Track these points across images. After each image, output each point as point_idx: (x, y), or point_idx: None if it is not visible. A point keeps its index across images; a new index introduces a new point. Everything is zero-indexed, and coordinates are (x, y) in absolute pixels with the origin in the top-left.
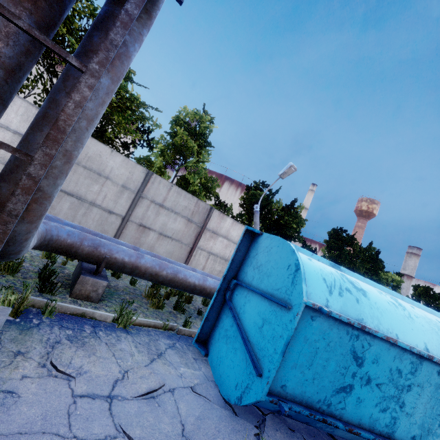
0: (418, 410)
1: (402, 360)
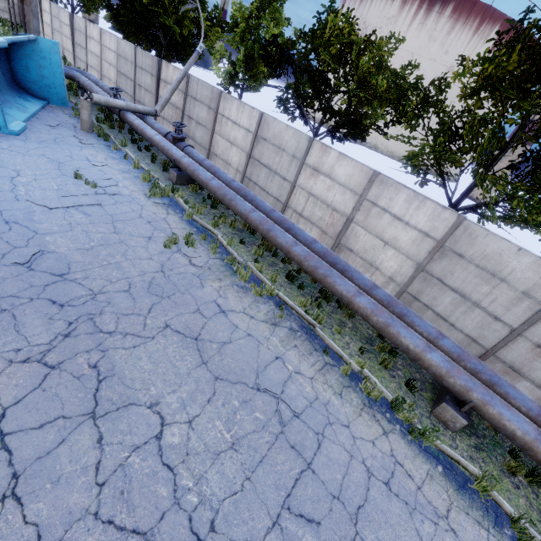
0: None
1: None
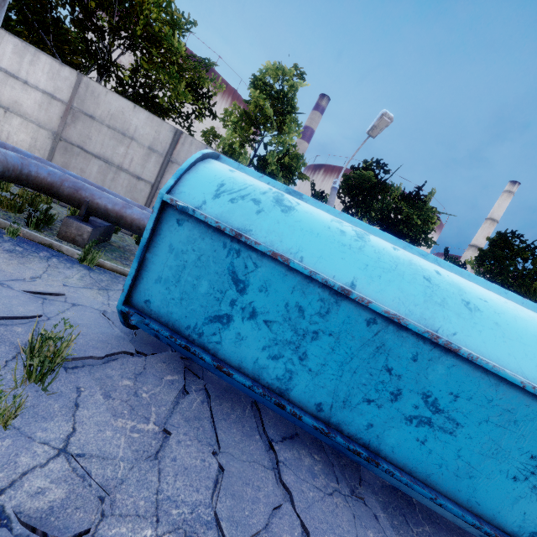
0: (329, 369)
1: (306, 294)
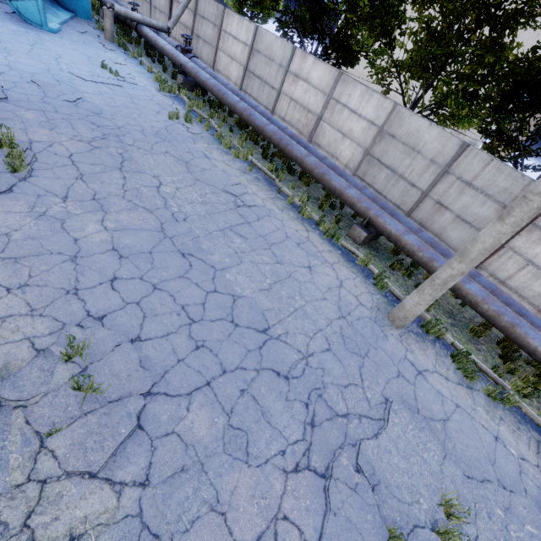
0: None
1: None
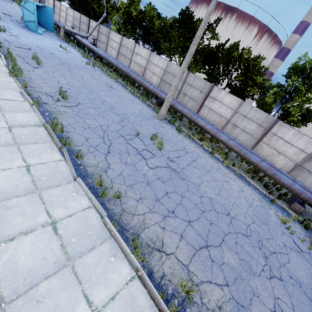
0: None
1: None
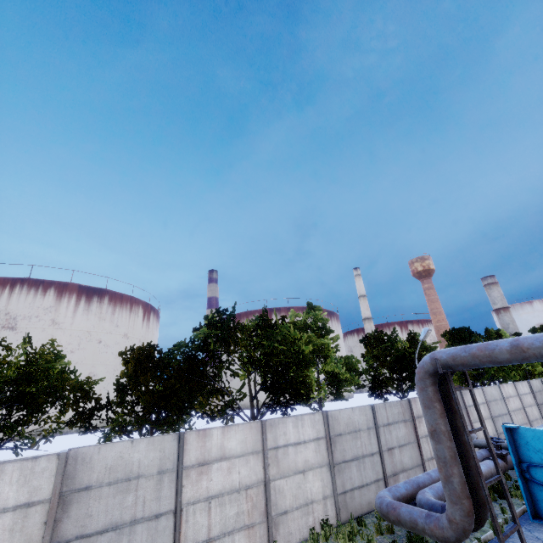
0: None
1: None
